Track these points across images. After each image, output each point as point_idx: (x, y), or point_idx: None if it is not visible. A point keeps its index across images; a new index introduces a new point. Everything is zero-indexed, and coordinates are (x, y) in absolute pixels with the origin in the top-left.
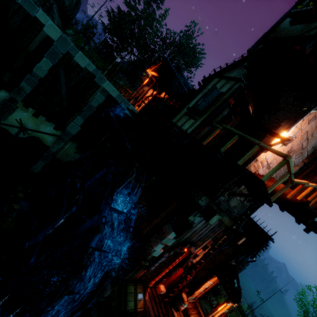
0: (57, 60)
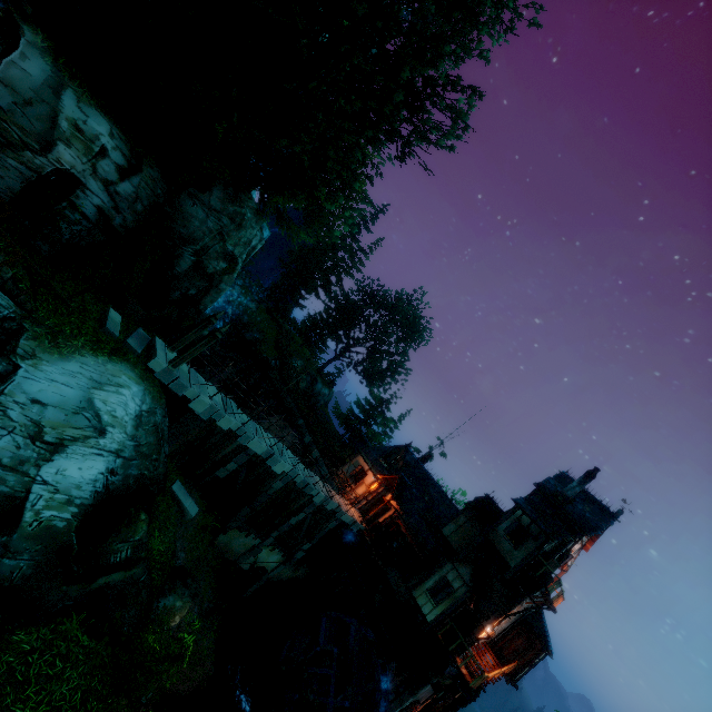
0: (311, 510)
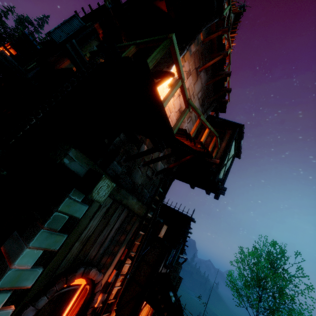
0: None
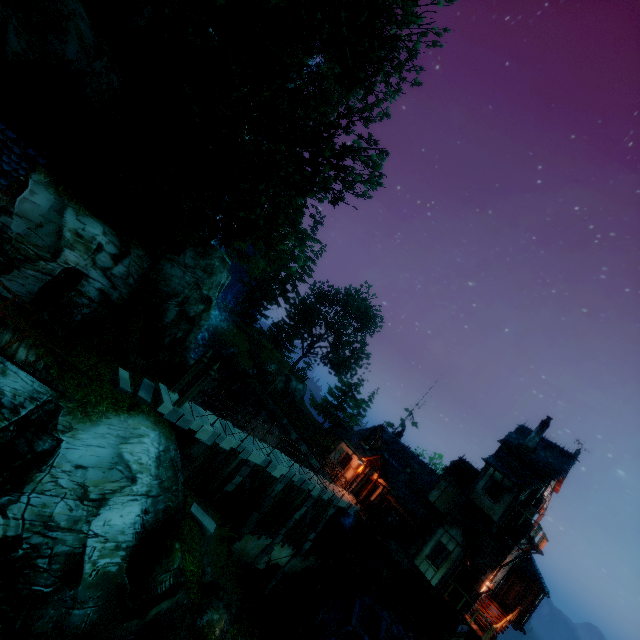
0: (310, 503)
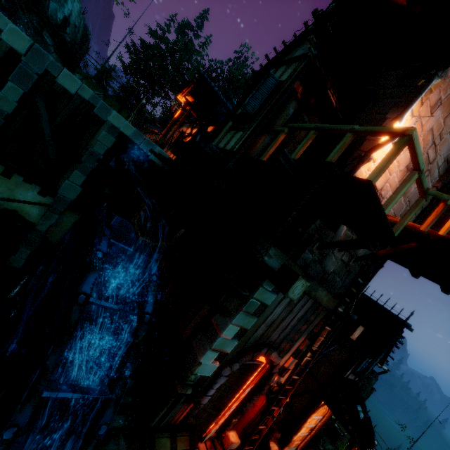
0: (30, 85)
